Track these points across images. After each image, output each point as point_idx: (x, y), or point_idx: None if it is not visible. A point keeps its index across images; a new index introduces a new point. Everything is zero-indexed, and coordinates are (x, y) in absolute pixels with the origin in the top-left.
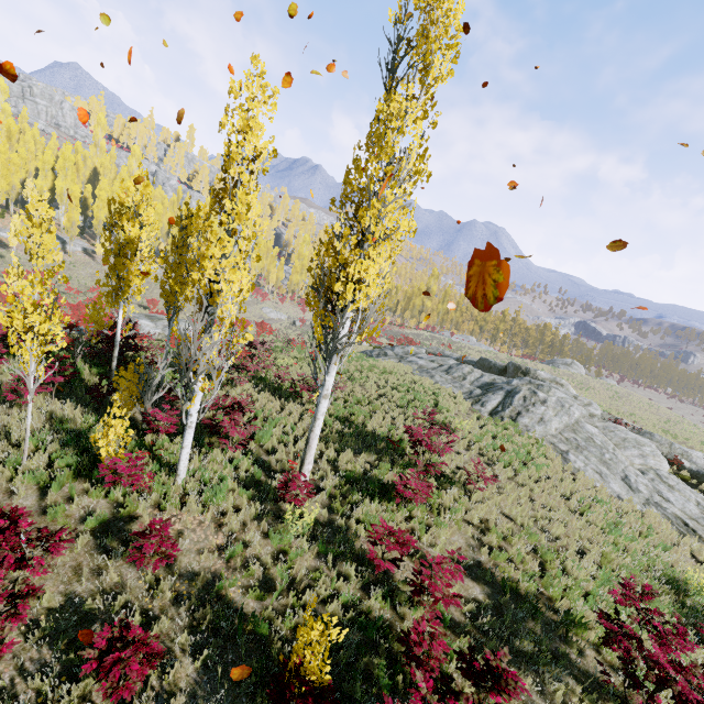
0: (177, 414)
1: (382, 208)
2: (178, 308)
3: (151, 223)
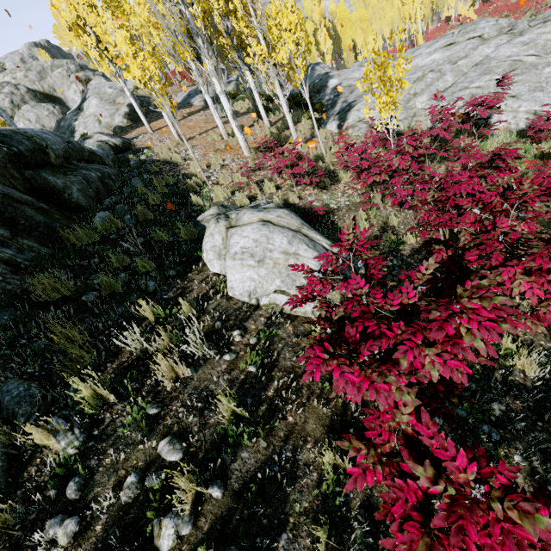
0: None
1: None
2: None
3: None
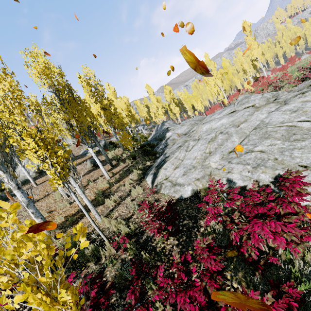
0: None
1: (250, 48)
2: (258, 69)
3: (245, 63)
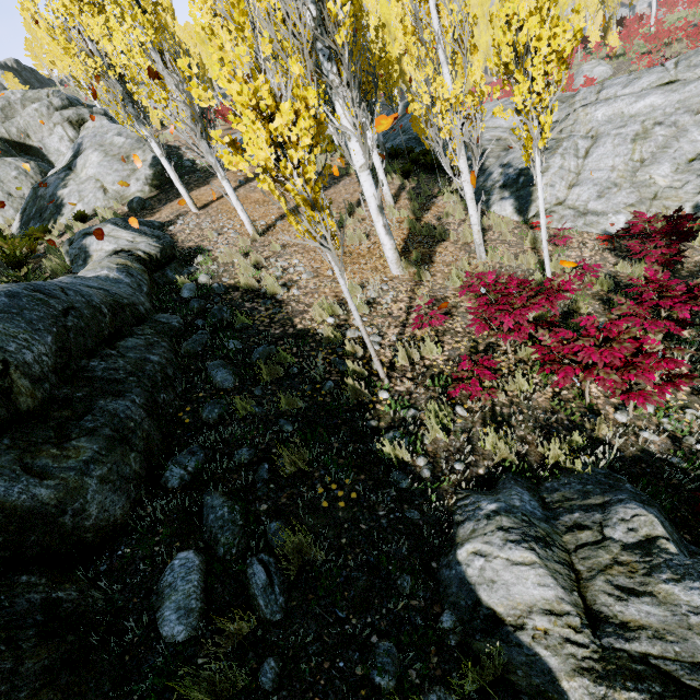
0: None
1: None
2: None
3: None
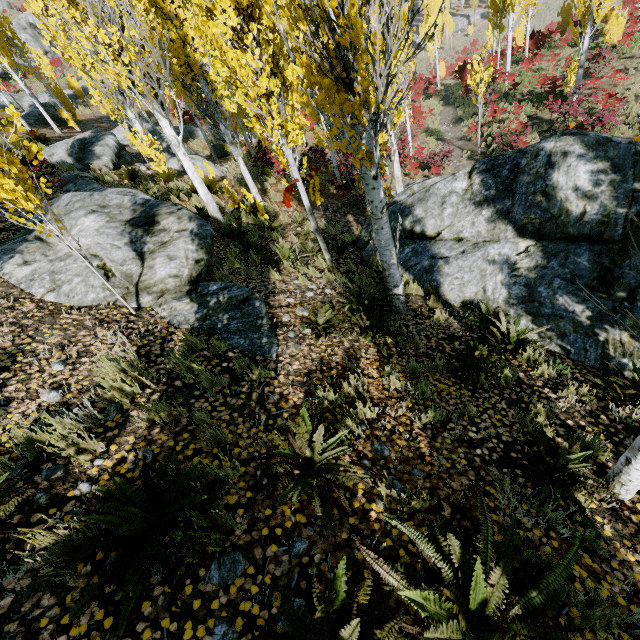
0: (632, 33)
1: None
2: None
3: None
